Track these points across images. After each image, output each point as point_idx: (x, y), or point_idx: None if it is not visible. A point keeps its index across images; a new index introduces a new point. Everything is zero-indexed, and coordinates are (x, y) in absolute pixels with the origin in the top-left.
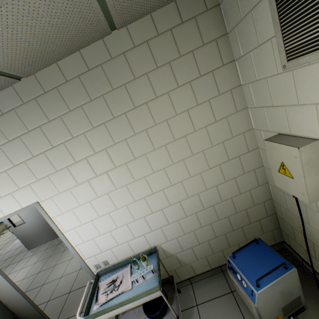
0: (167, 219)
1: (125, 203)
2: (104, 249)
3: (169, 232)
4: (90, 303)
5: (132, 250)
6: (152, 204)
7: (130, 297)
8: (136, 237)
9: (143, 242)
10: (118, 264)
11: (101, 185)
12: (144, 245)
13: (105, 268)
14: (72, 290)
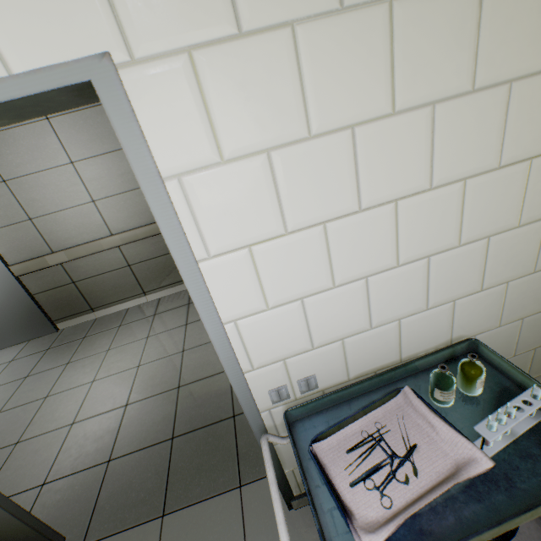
0: (538, 254)
1: (465, 166)
2: (320, 341)
3: (516, 299)
4: (318, 522)
5: (398, 347)
6: (535, 192)
7: (539, 506)
8: (432, 304)
9: (438, 326)
10: (352, 389)
11: (431, 48)
12: (436, 335)
13: (313, 401)
14: (115, 457)
